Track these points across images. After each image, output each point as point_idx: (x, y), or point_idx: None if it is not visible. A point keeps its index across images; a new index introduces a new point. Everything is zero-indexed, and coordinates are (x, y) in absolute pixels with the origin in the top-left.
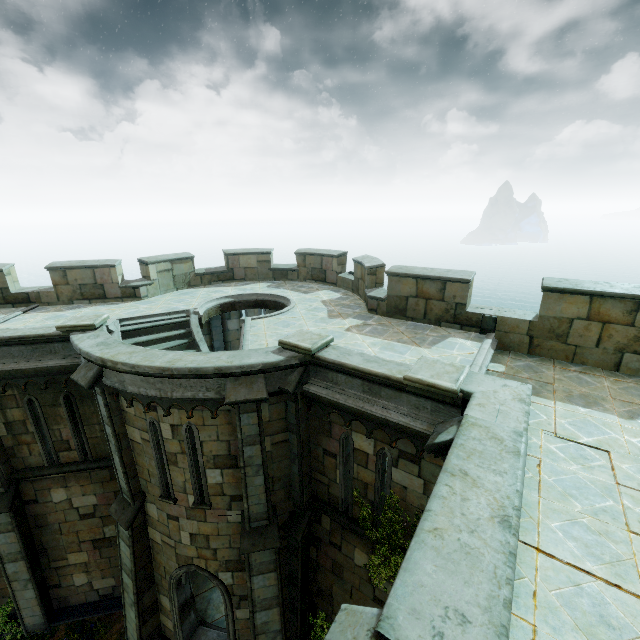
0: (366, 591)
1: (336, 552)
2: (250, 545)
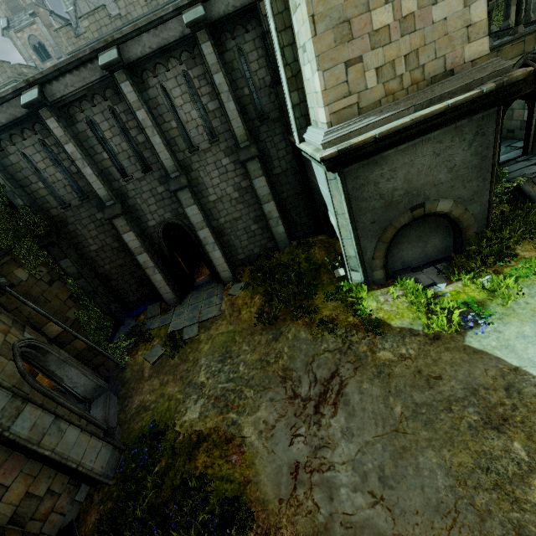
0: (45, 286)
1: (16, 289)
2: (0, 281)
